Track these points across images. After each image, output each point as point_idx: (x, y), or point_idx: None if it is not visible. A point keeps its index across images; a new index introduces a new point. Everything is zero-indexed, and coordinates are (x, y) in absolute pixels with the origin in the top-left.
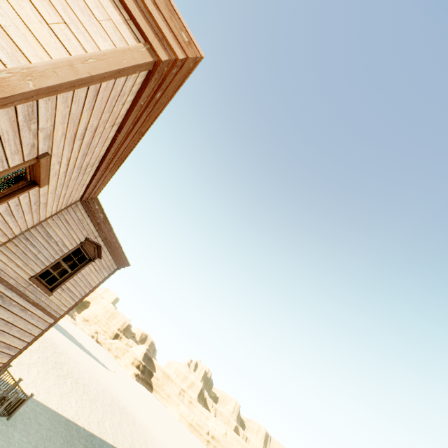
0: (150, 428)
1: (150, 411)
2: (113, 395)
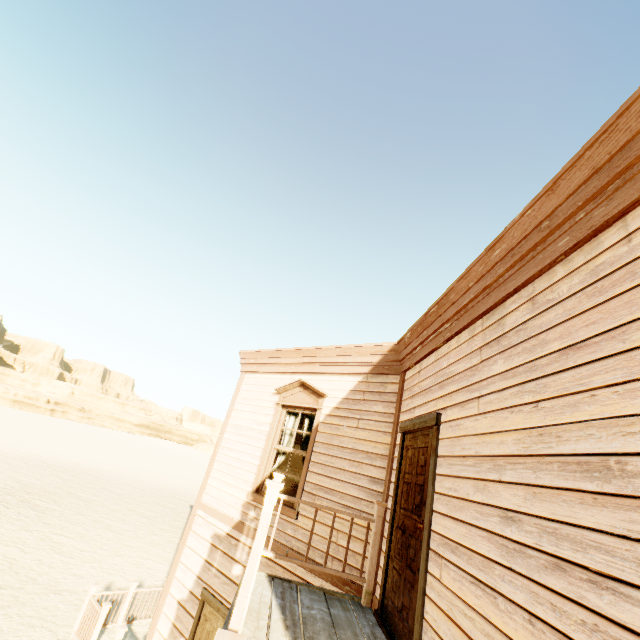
0: (76, 459)
1: (7, 429)
2: (10, 457)
